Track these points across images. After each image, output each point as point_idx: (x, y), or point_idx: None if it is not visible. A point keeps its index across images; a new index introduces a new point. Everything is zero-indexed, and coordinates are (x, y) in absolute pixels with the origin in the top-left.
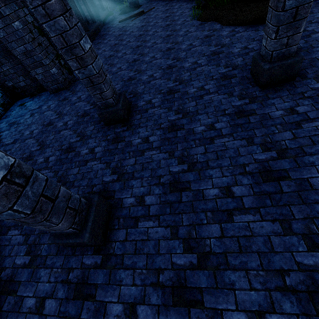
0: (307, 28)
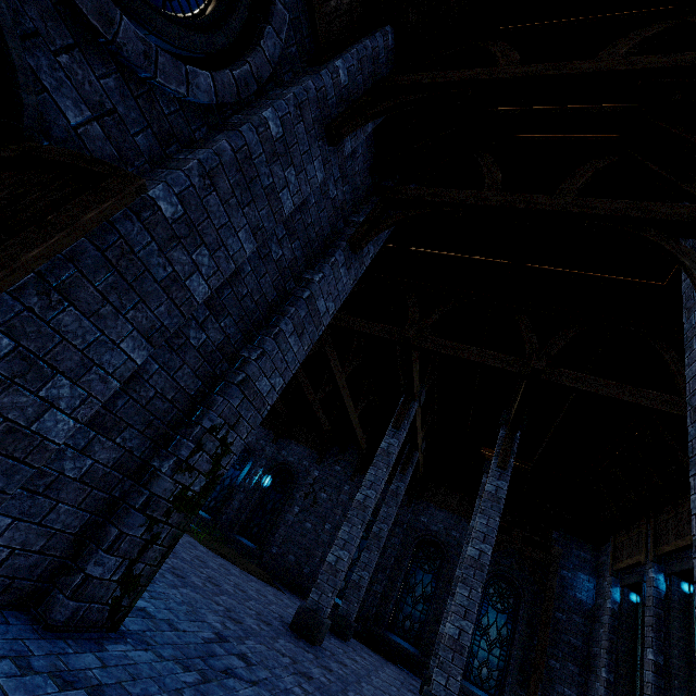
0: None
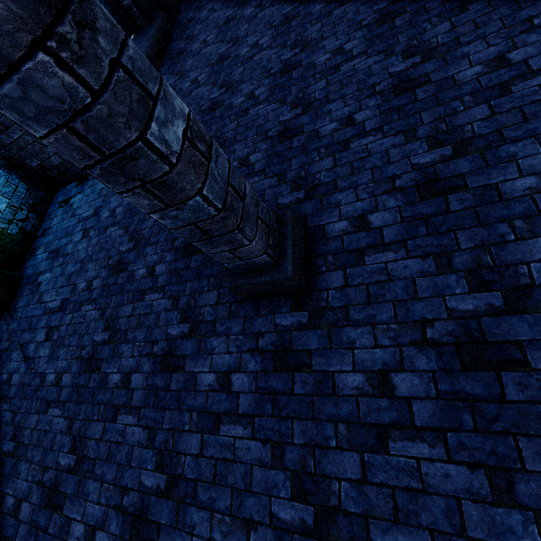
0: None
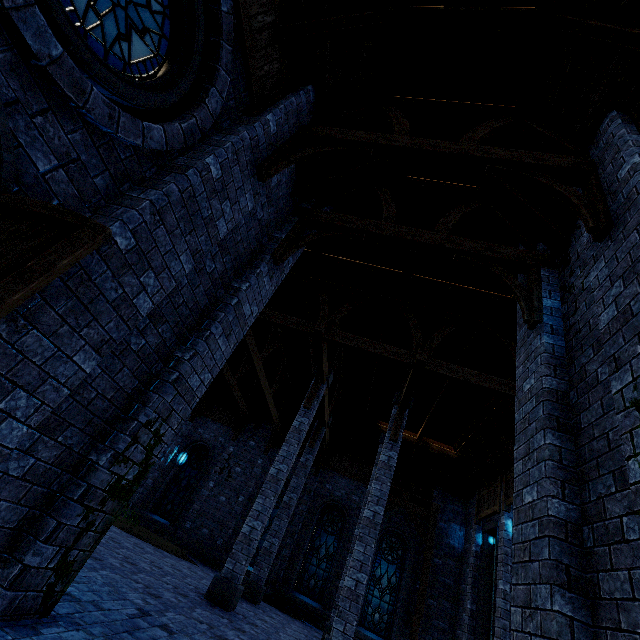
0: None
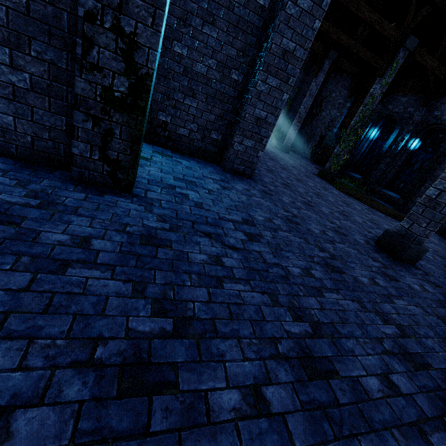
0: (440, 242)
